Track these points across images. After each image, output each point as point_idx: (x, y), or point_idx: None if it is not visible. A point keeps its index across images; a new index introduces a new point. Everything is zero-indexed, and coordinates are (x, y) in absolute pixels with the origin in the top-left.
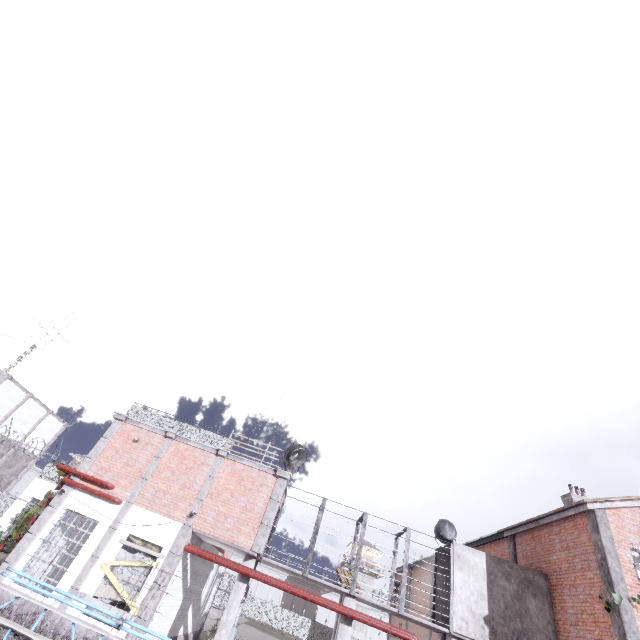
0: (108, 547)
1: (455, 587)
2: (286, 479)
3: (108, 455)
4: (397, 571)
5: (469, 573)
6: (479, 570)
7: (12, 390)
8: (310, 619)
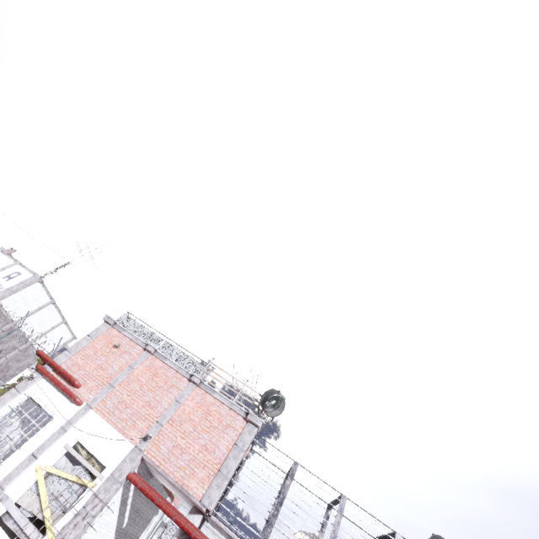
0: (51, 449)
1: None
2: (257, 426)
3: (86, 353)
4: None
5: None
6: None
7: (40, 292)
8: None
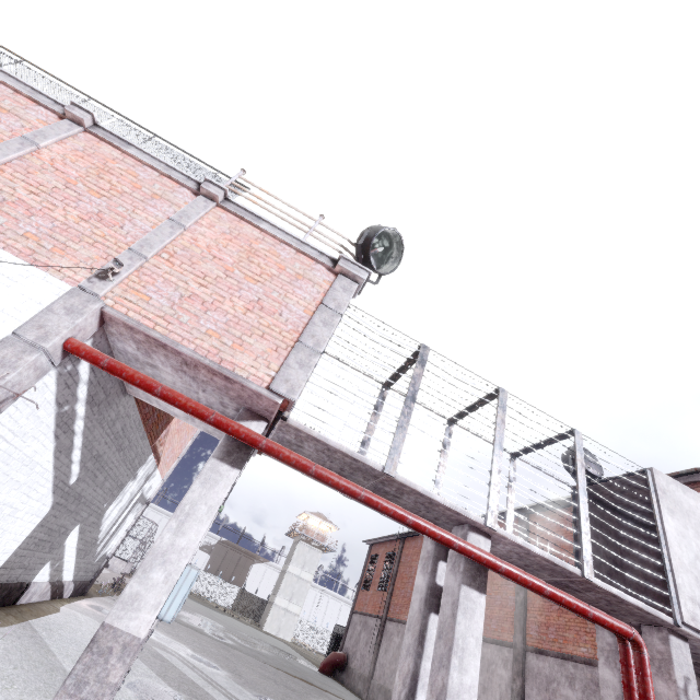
0: None
1: (670, 542)
2: (357, 282)
3: None
4: (378, 541)
5: (685, 522)
6: (698, 520)
7: None
8: (239, 587)
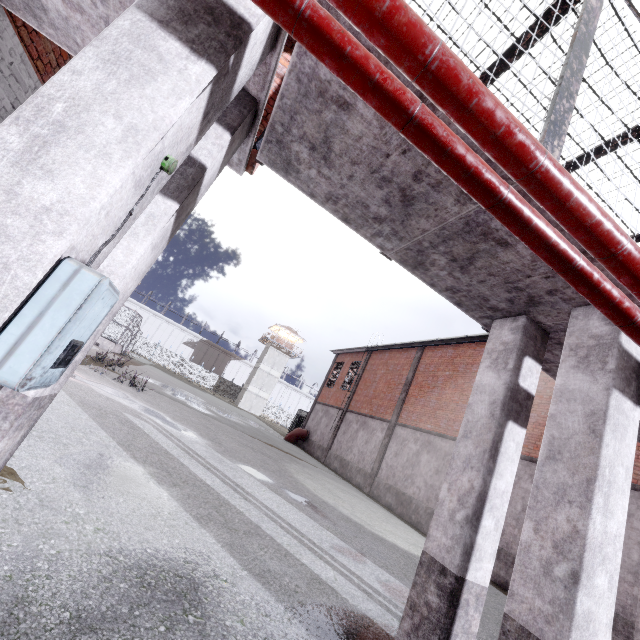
0: None
1: None
2: None
3: None
4: (345, 352)
5: None
6: None
7: None
8: (218, 375)
